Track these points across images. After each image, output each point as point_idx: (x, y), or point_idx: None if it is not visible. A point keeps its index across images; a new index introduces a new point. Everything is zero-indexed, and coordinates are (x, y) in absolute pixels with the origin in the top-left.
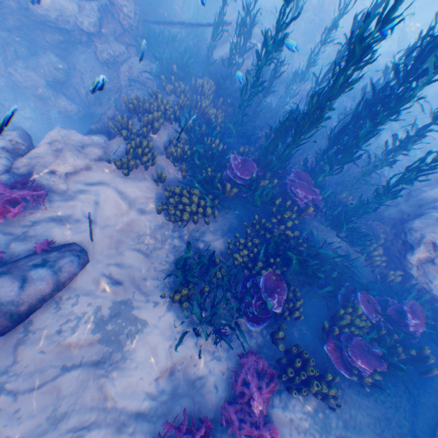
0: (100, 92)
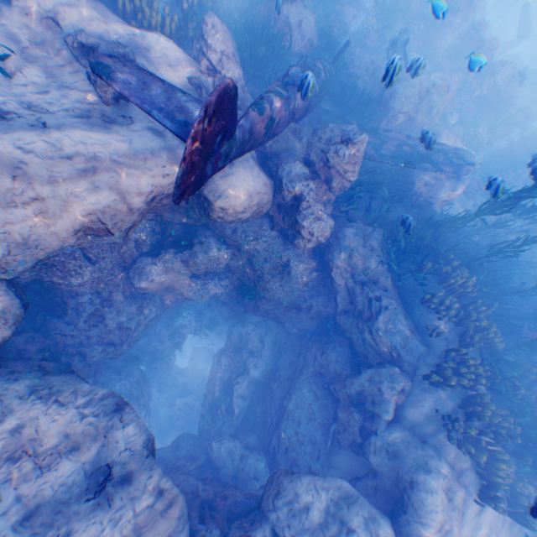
0: (282, 277)
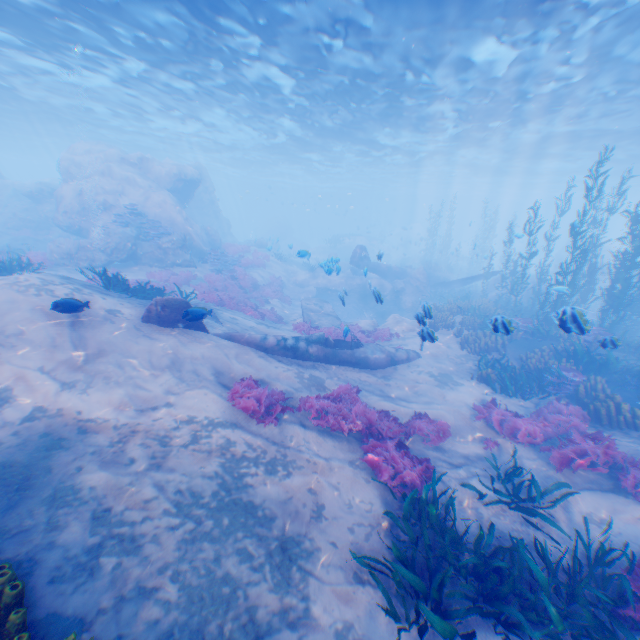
0: None
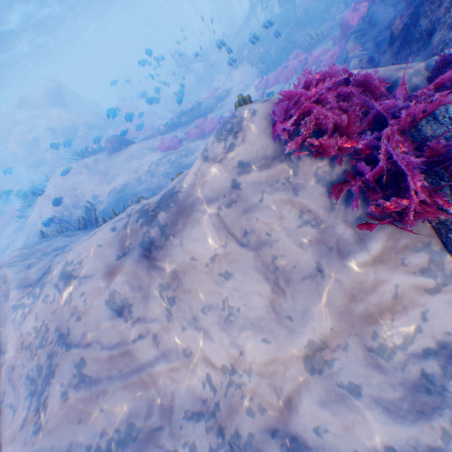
0: None
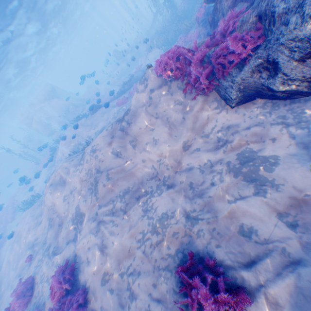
0: None
